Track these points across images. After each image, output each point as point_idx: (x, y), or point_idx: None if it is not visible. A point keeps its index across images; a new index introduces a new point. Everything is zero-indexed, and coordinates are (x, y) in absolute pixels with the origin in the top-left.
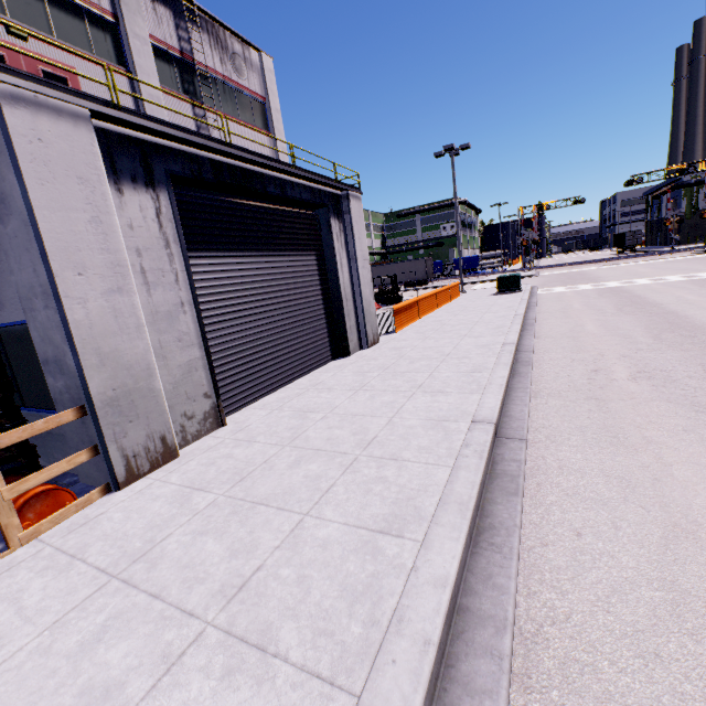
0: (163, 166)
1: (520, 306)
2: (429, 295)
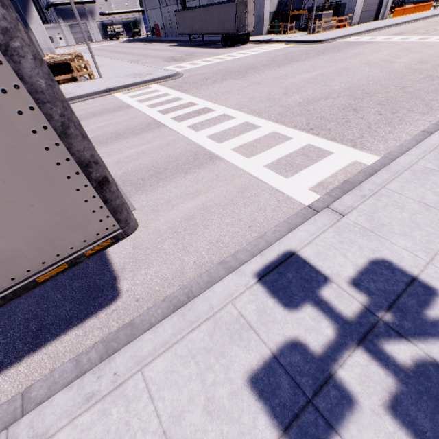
0: None
1: (438, 13)
2: (411, 7)
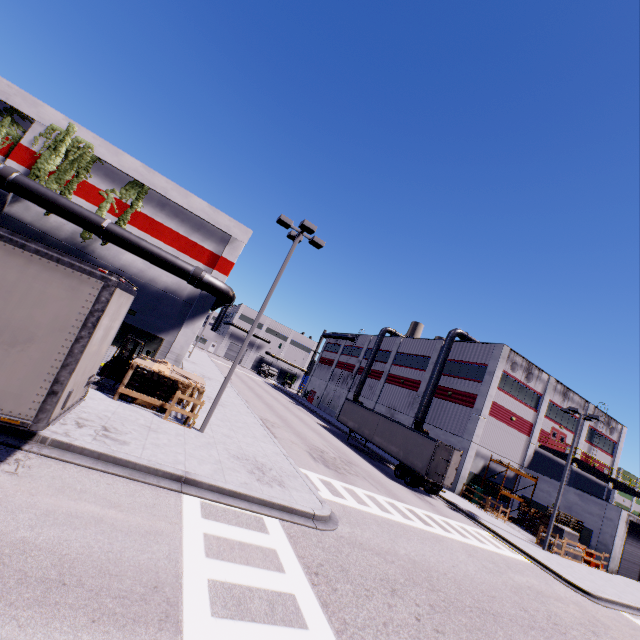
0: (629, 518)
1: None
2: None
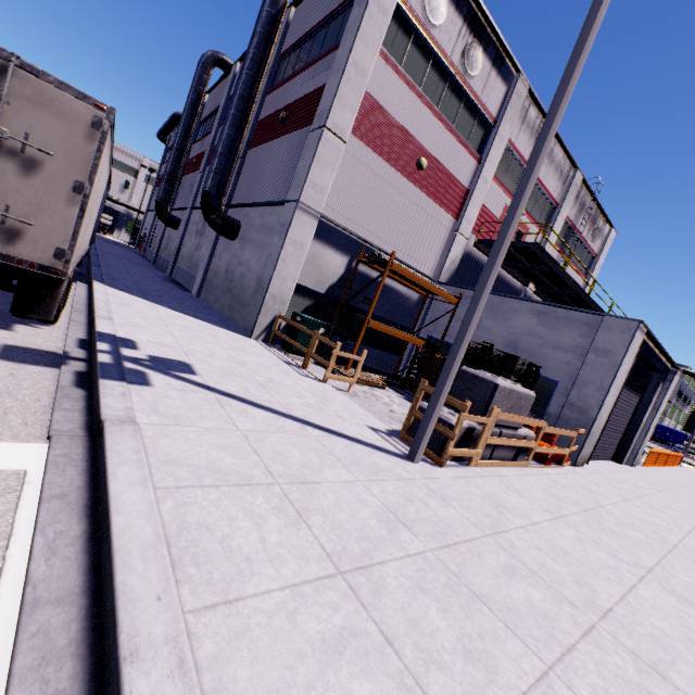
0: (640, 347)
1: None
2: (666, 453)
